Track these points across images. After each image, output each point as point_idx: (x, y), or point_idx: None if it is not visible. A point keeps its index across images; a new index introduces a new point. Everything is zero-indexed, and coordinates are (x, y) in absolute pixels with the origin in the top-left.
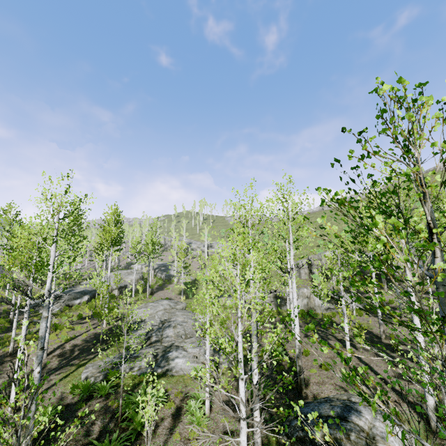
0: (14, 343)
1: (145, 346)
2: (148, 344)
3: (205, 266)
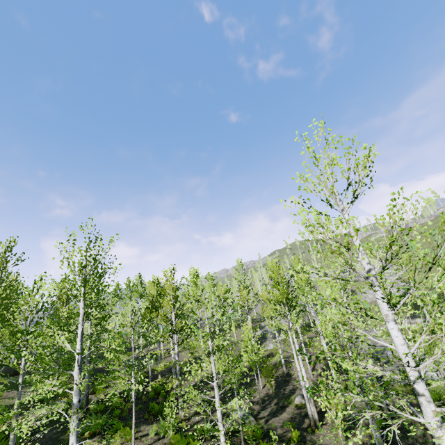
0: (285, 367)
1: (382, 366)
2: (382, 364)
3: (355, 292)
